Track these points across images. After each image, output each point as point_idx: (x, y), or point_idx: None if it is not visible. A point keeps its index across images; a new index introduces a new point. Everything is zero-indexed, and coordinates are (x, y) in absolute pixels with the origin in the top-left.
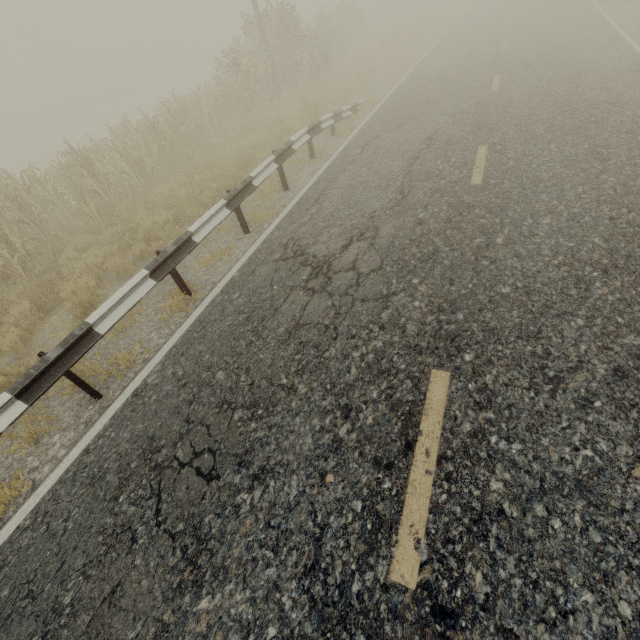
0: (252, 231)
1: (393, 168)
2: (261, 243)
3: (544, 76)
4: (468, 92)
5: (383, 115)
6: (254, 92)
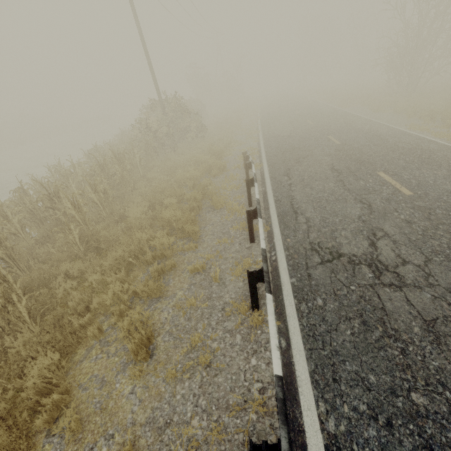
0: (255, 240)
1: (332, 187)
2: (284, 249)
3: (359, 136)
4: (322, 144)
5: (275, 156)
6: (161, 144)
